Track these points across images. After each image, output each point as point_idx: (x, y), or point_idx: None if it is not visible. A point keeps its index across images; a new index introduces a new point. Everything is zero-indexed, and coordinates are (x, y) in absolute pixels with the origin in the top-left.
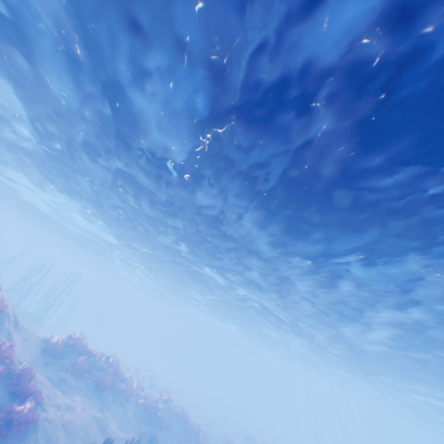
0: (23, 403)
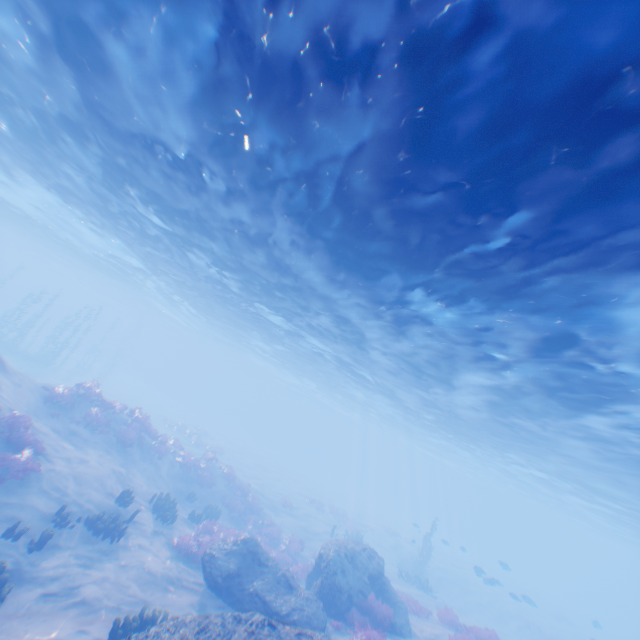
0: (19, 451)
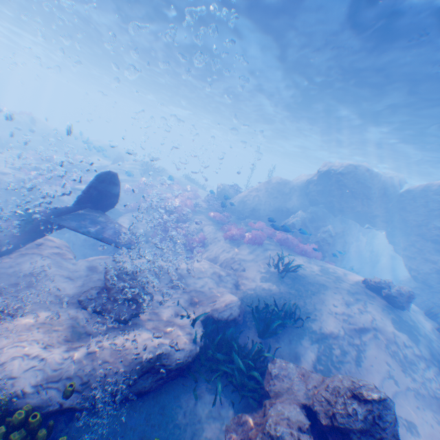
0: None
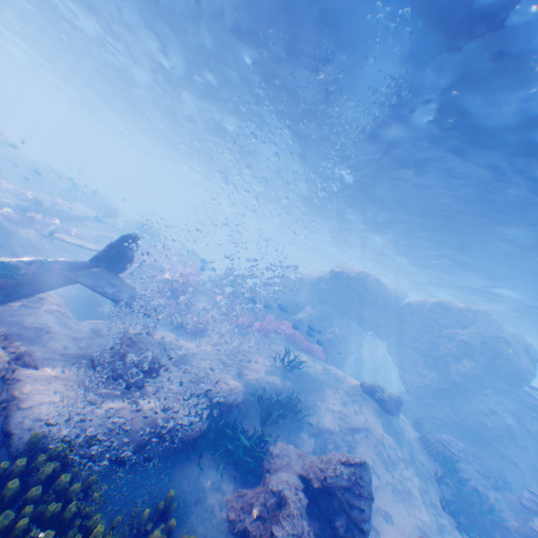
0: None
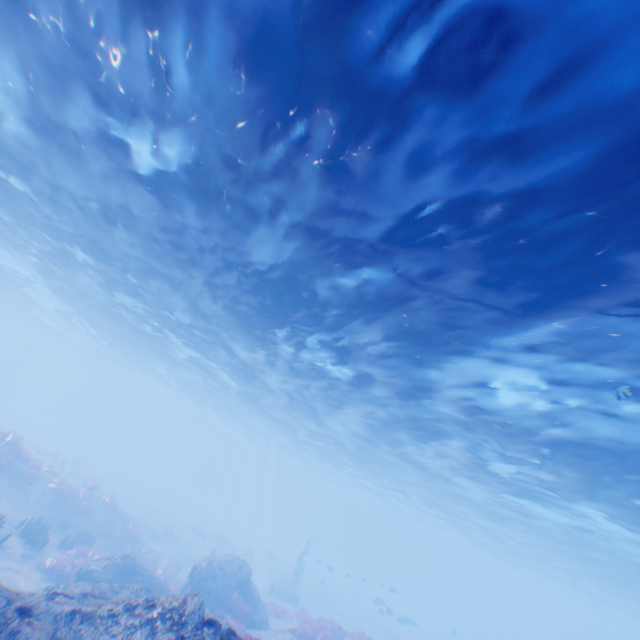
0: None
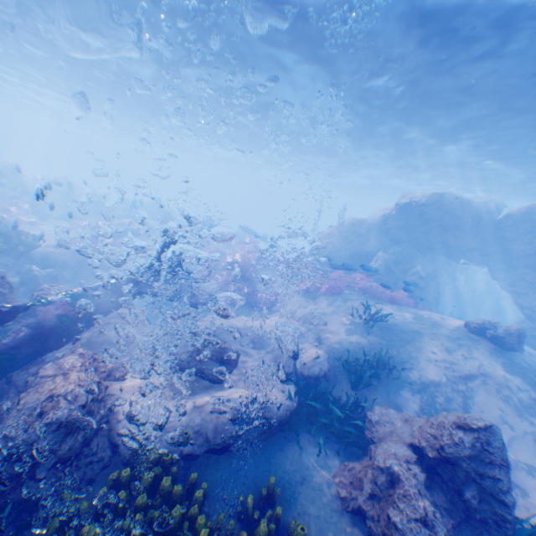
0: None
